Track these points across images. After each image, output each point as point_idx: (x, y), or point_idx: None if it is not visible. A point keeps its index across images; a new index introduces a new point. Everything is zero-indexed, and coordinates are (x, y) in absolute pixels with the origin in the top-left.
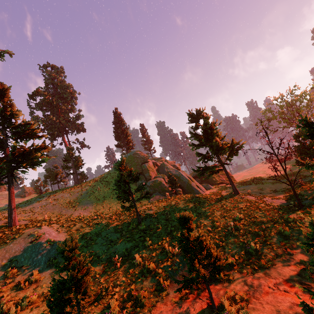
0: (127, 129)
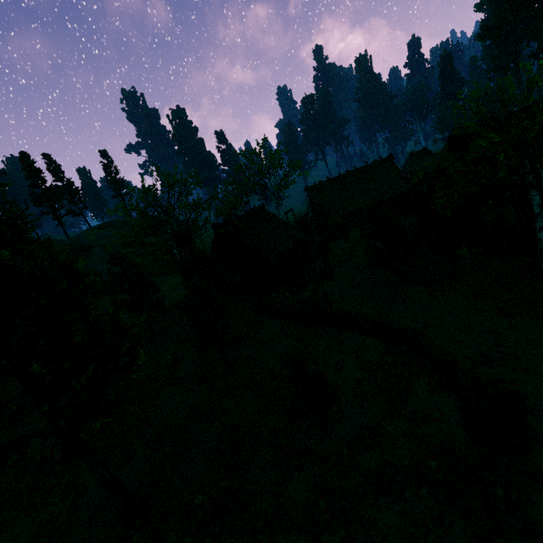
0: (50, 188)
